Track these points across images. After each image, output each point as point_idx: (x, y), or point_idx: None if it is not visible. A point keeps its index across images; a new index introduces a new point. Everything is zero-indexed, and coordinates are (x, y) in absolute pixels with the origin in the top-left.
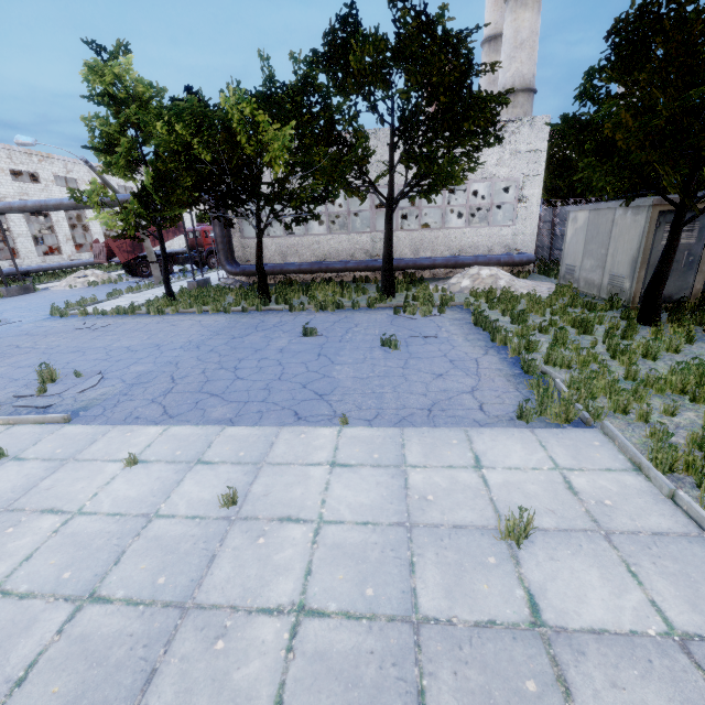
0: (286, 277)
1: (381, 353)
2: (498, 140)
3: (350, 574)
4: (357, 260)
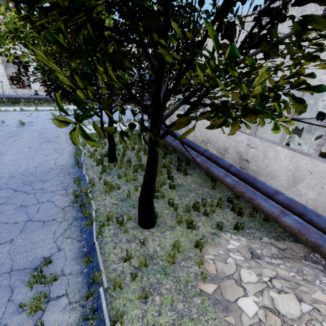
0: None
1: None
2: None
3: None
4: (216, 156)
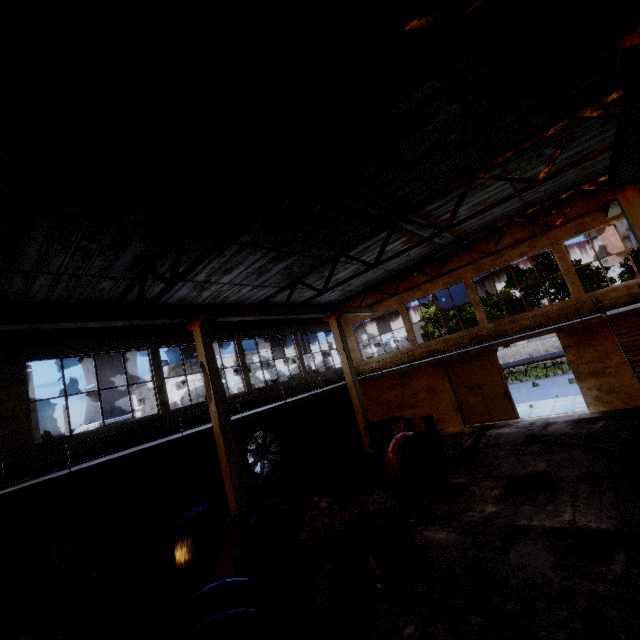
0: (508, 370)
1: (569, 385)
2: (612, 282)
3: (561, 407)
4: (551, 353)
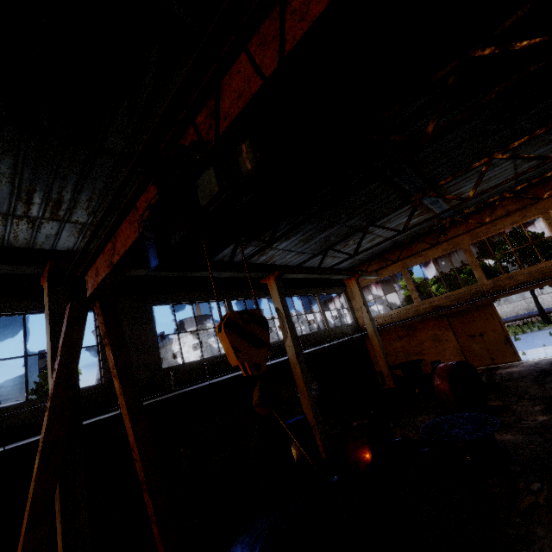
0: None
1: (551, 337)
2: None
3: None
4: (521, 314)
